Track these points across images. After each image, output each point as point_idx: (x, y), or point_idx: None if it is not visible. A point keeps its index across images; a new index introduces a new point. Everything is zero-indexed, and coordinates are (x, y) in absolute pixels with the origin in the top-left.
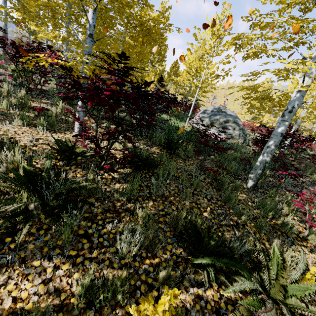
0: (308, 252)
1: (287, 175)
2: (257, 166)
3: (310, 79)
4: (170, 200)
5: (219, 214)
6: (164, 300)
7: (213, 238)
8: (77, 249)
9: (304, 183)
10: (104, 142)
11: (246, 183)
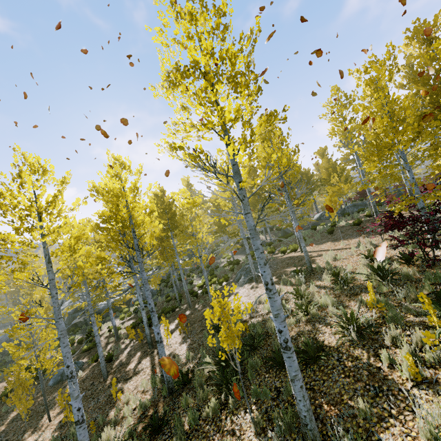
0: None
1: None
2: None
3: None
4: None
5: None
6: (369, 286)
7: None
8: (385, 294)
9: None
10: None
11: None
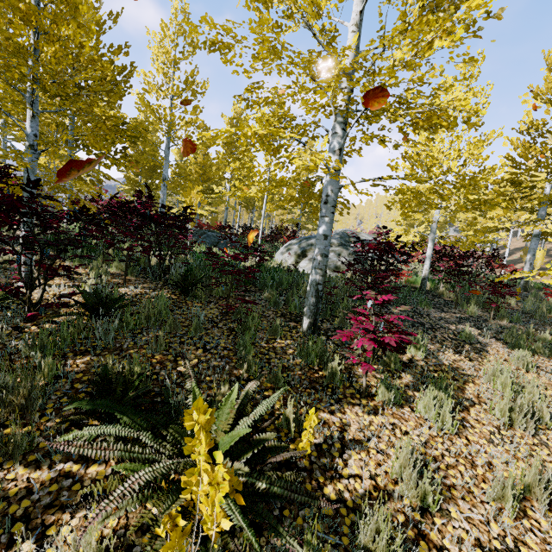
0: (363, 413)
1: (413, 311)
2: (308, 292)
3: (335, 155)
4: (128, 353)
5: (211, 367)
6: None
7: (133, 387)
8: None
9: (441, 321)
10: (66, 289)
11: (302, 323)
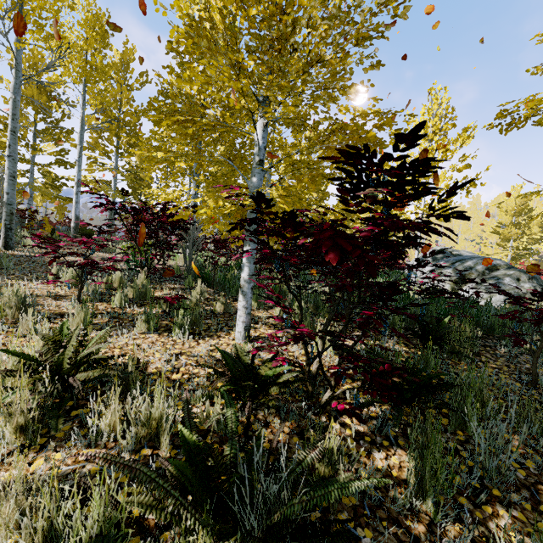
0: None
1: None
2: None
3: None
4: None
5: None
6: None
7: None
8: None
9: None
10: (294, 345)
11: None
